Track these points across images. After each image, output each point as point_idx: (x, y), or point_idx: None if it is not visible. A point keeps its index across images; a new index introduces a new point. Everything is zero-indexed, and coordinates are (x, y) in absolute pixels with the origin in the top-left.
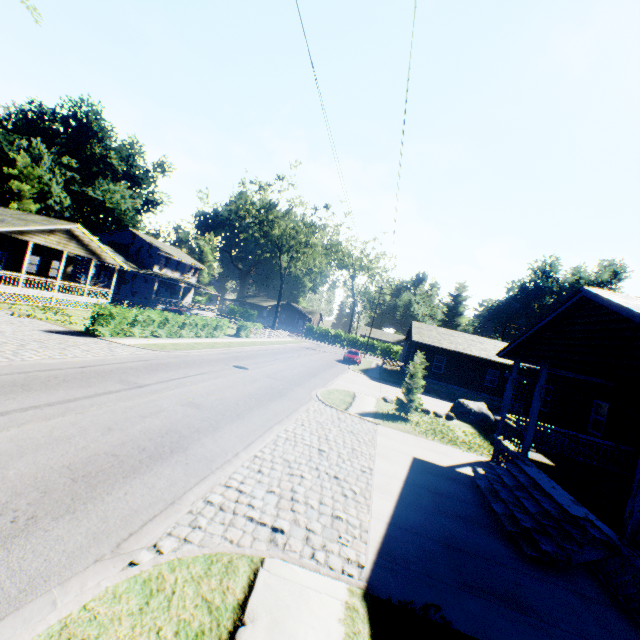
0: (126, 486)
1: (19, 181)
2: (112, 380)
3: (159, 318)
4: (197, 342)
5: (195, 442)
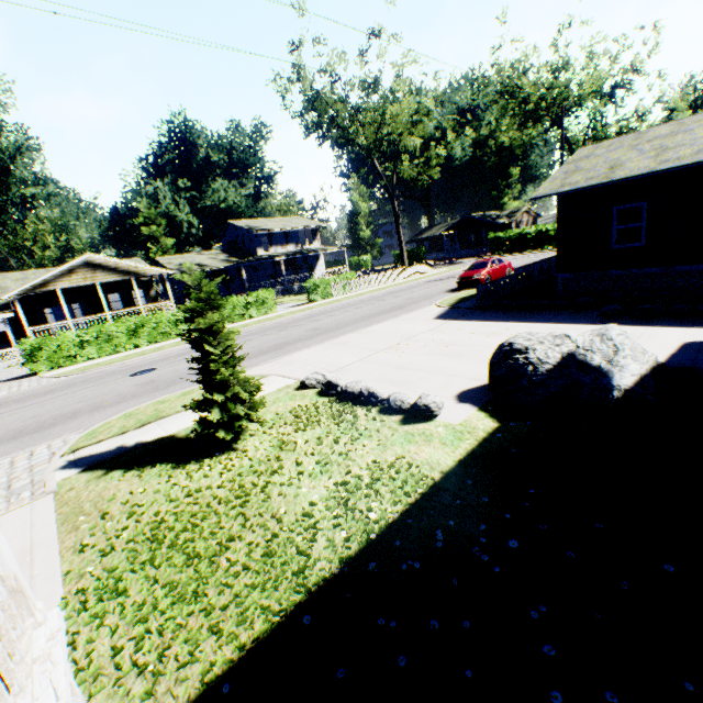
0: None
1: (149, 226)
2: None
3: (121, 328)
4: None
5: None
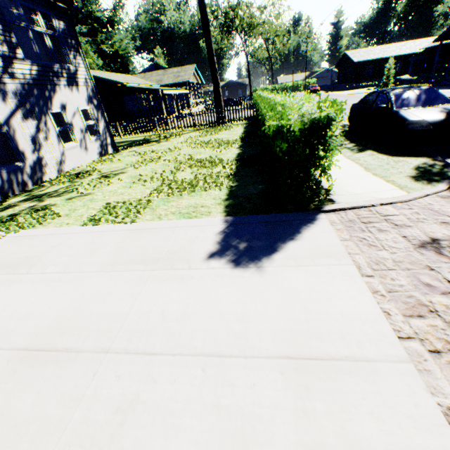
0: None
1: None
2: None
3: None
4: None
5: None
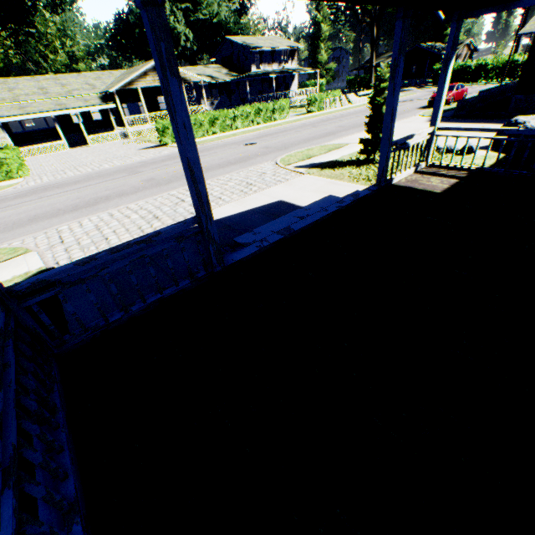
0: (42, 223)
1: None
2: (126, 172)
3: (206, 119)
4: (245, 130)
5: (107, 202)
